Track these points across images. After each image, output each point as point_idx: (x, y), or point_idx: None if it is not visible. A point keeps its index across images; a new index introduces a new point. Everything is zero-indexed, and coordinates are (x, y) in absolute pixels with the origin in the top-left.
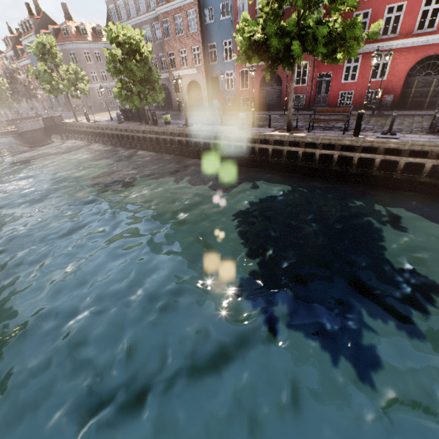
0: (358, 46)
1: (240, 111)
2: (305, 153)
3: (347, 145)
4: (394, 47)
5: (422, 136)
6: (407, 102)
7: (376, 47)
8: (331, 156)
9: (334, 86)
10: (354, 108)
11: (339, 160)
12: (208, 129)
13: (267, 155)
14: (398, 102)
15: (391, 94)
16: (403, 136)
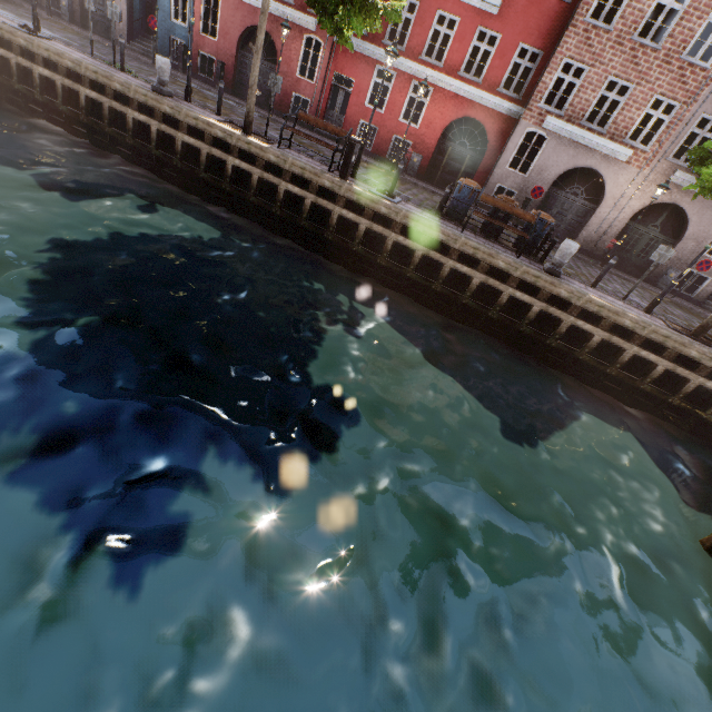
0: (371, 21)
1: (193, 78)
2: (265, 183)
3: (327, 189)
4: (436, 83)
5: (425, 213)
6: (436, 176)
7: (415, 70)
8: (304, 201)
9: (354, 106)
10: (374, 156)
11: (314, 213)
12: (76, 58)
13: (200, 164)
14: (426, 171)
15: (421, 154)
16: (404, 204)
